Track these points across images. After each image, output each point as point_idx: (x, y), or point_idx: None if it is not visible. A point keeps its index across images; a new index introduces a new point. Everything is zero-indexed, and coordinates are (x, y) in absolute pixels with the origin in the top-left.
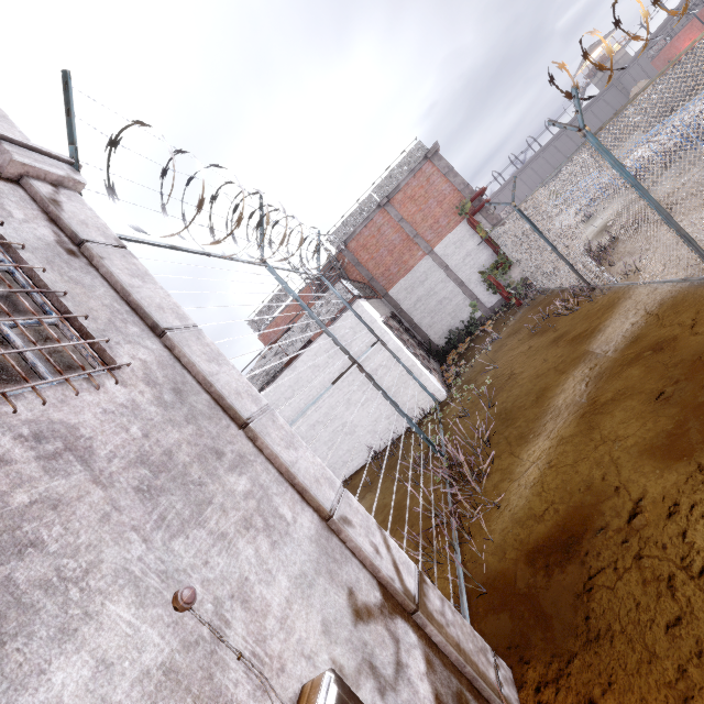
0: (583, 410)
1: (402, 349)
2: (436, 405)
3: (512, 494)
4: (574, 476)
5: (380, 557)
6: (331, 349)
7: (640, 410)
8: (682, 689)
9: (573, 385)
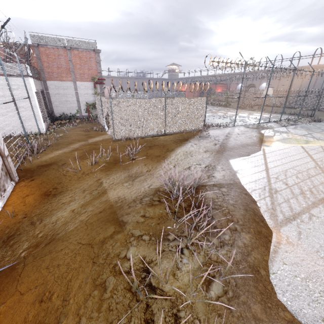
0: (74, 149)
1: (37, 107)
2: (39, 133)
3: (44, 158)
4: (60, 157)
5: (1, 145)
6: (1, 85)
7: (81, 151)
8: (49, 178)
9: (78, 144)
